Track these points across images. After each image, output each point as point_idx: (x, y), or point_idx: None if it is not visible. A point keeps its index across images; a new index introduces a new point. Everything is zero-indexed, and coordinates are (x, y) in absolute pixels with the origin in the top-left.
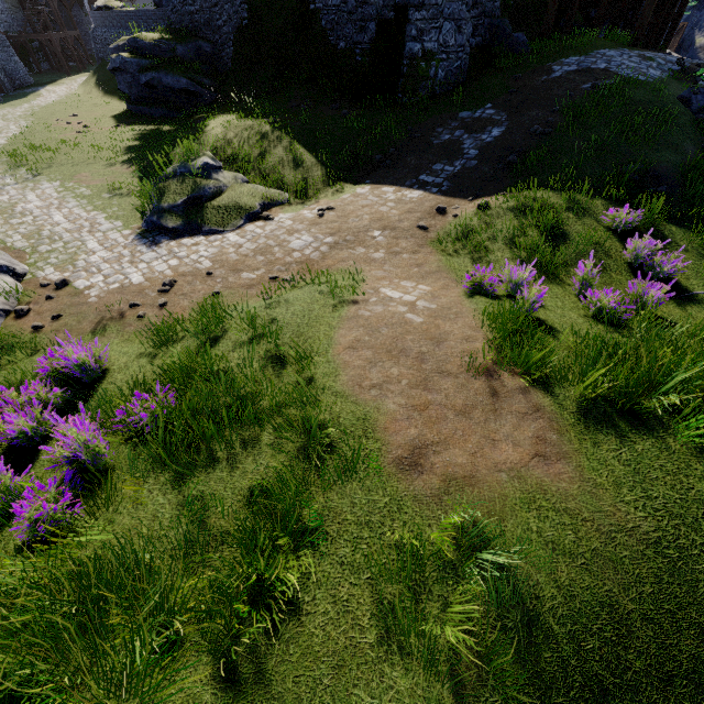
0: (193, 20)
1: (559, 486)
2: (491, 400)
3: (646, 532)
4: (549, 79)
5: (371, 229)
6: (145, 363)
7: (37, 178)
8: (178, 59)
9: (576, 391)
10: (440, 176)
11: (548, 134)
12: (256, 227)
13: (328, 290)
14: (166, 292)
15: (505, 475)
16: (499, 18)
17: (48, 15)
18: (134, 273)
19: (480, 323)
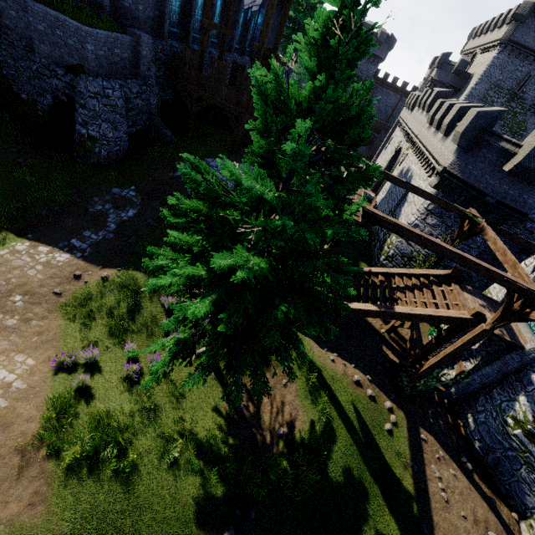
0: None
1: (32, 522)
2: (19, 471)
3: (66, 533)
4: (173, 176)
5: (14, 294)
6: None
7: None
8: None
9: (66, 457)
10: (86, 242)
11: (156, 226)
12: None
13: None
14: None
15: (3, 526)
16: (154, 116)
17: None
18: None
19: (45, 402)
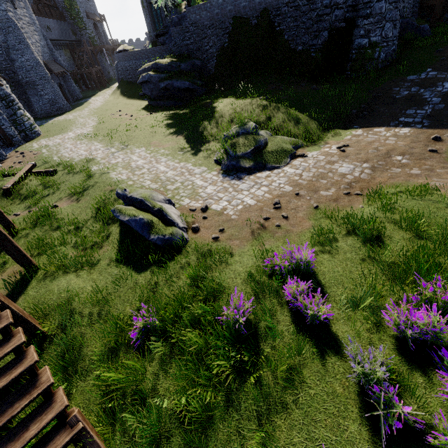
0: (188, 48)
1: None
2: None
3: None
4: None
5: (392, 155)
6: (330, 258)
7: (129, 147)
8: (182, 72)
9: None
10: (417, 117)
11: None
12: (300, 162)
13: (419, 198)
14: (279, 208)
15: None
16: (408, 17)
17: (87, 60)
18: (245, 198)
19: None
